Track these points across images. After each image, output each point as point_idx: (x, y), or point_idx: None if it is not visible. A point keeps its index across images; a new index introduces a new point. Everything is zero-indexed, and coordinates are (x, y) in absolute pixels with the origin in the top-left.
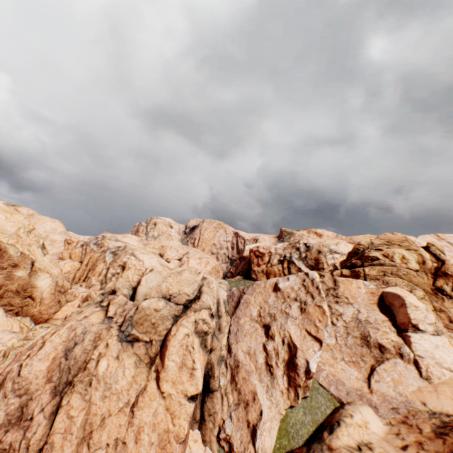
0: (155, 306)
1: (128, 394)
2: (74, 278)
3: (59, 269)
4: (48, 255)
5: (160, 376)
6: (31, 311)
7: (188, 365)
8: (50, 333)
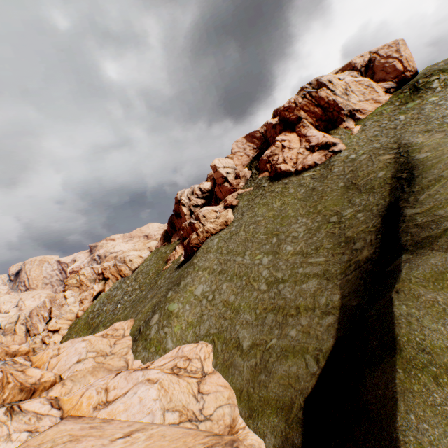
0: (9, 326)
1: (12, 339)
2: None
3: None
4: None
5: (17, 334)
6: None
7: (22, 329)
8: None
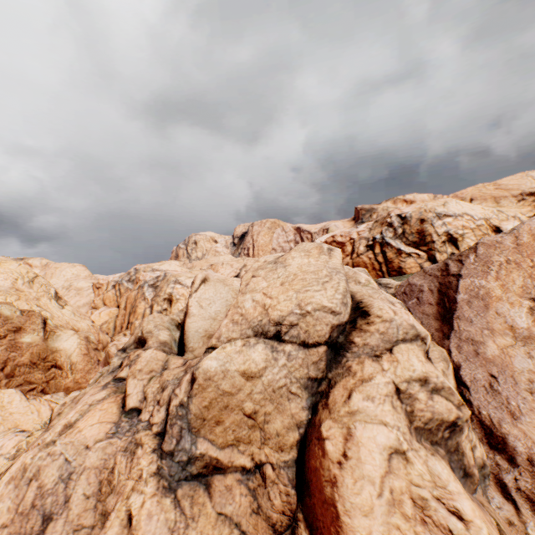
0: (242, 366)
1: None
2: (115, 328)
3: (89, 321)
4: (68, 307)
5: None
6: (62, 383)
7: None
8: None
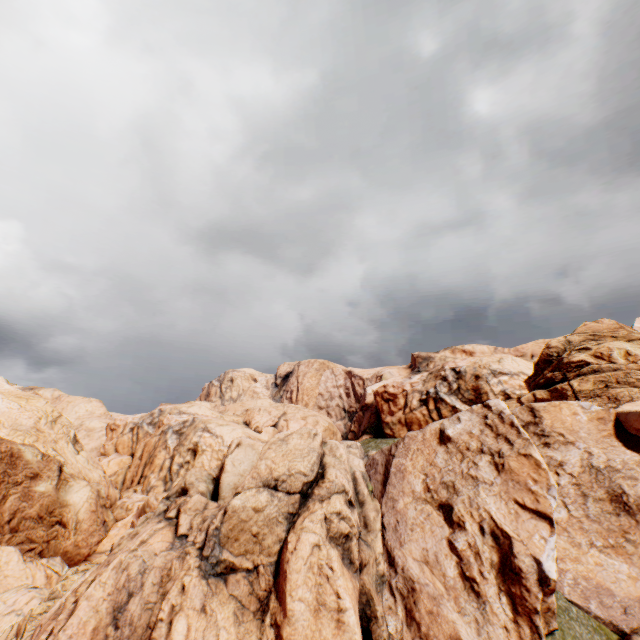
0: (254, 504)
1: None
2: (124, 481)
3: (101, 470)
4: (83, 452)
5: (282, 635)
6: (62, 545)
7: (329, 604)
8: (87, 581)
